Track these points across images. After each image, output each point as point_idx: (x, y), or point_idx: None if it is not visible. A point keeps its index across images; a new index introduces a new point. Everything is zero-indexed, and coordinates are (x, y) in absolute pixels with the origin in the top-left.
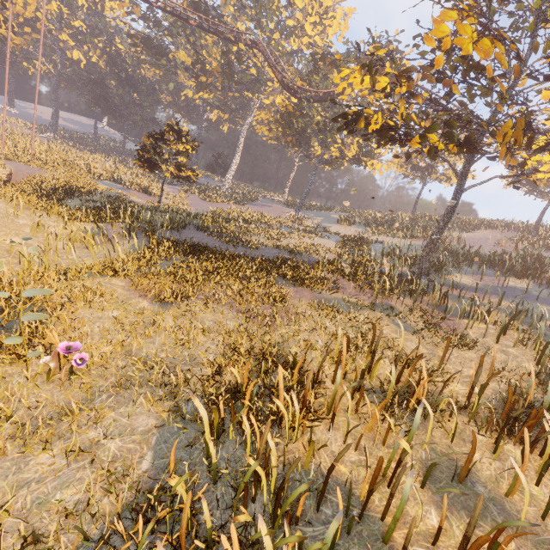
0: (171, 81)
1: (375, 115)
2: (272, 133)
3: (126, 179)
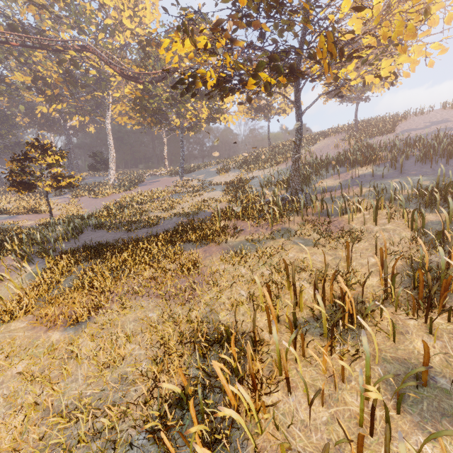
0: (19, 103)
1: (208, 72)
2: (134, 120)
3: (12, 206)
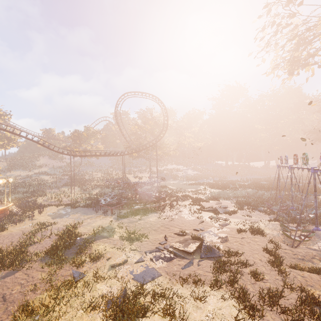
0: None
1: None
2: None
3: None
